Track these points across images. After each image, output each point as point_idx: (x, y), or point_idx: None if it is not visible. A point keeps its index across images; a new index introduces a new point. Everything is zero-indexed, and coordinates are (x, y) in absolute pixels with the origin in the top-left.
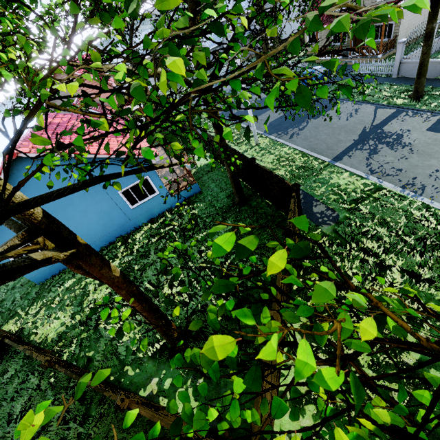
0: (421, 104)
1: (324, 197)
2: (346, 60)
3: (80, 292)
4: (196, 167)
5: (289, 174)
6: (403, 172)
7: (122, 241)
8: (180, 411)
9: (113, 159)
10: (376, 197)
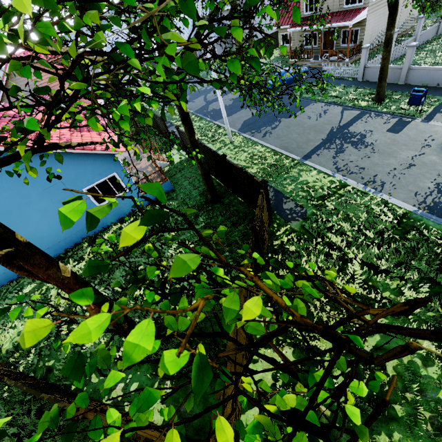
0: (383, 106)
1: (294, 194)
2: (317, 62)
3: (40, 298)
4: (169, 164)
5: (261, 172)
6: (366, 170)
7: (88, 242)
8: None
9: (76, 155)
10: (341, 194)
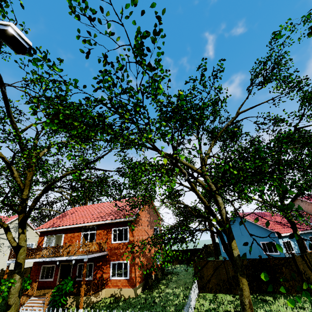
0: None
1: None
2: None
3: None
4: None
5: None
6: None
7: None
8: None
9: (261, 227)
10: None
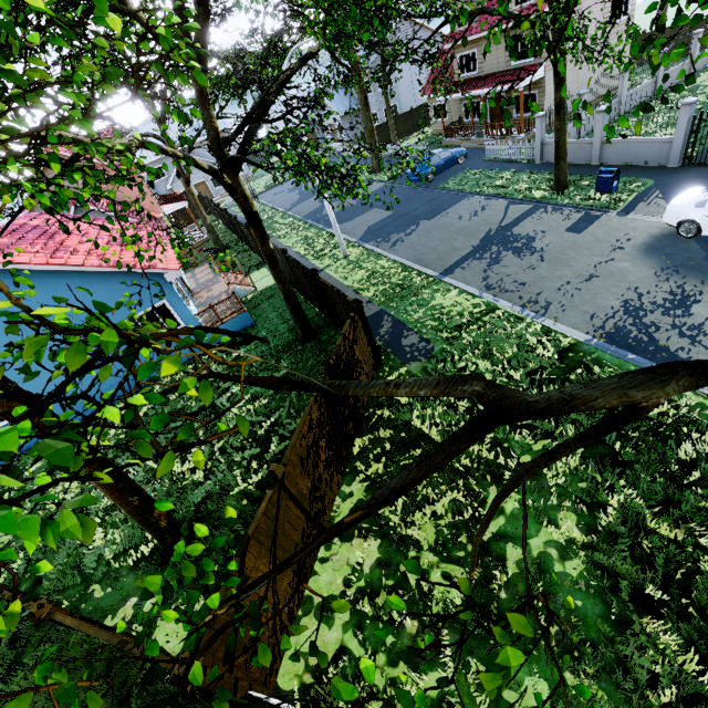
0: (565, 197)
1: (420, 324)
2: (481, 141)
3: None
4: (255, 291)
5: (380, 295)
6: (527, 287)
7: (125, 402)
8: (159, 642)
9: (108, 275)
10: (486, 321)
